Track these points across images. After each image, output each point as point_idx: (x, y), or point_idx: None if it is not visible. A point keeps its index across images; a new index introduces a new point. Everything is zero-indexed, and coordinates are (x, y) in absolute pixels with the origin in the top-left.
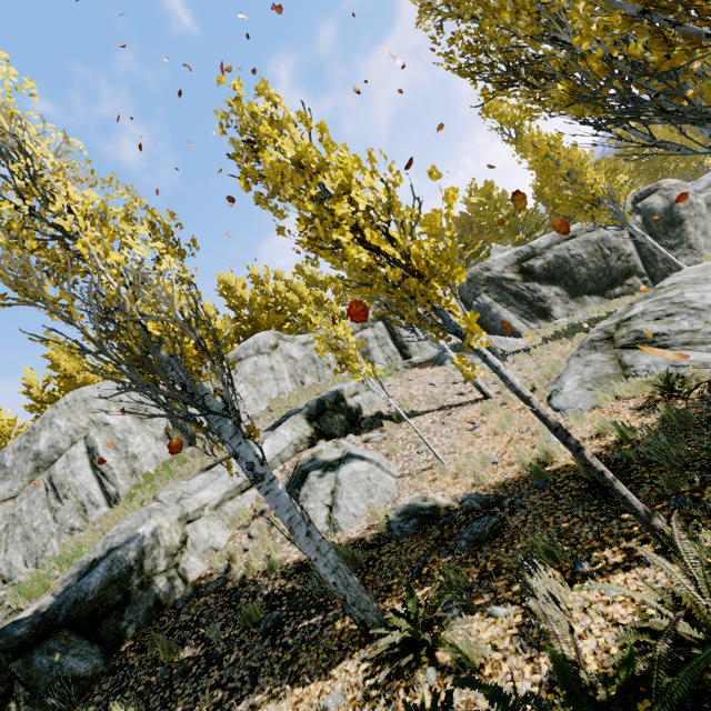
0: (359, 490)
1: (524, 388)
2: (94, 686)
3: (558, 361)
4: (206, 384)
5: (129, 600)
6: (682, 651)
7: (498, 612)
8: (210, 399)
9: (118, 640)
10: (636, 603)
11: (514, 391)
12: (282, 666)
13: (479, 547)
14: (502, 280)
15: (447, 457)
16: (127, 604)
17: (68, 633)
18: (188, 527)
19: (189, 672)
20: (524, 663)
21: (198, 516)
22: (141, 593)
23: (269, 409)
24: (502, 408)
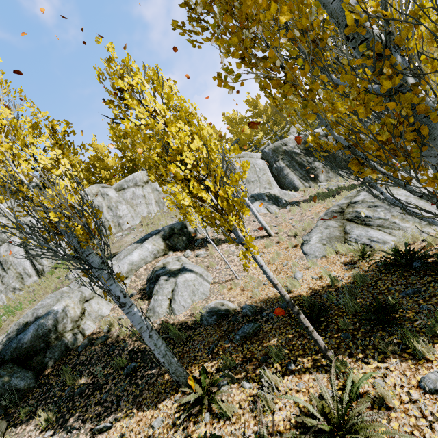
0: (188, 291)
1: (275, 278)
2: (30, 394)
3: (312, 220)
4: (100, 204)
5: (49, 346)
6: (317, 436)
7: (245, 387)
8: (93, 256)
9: (43, 368)
10: (309, 394)
11: (269, 280)
12: (134, 397)
13: (245, 340)
14: (293, 153)
15: (240, 274)
16: (48, 349)
17: (12, 365)
18: (85, 304)
19: (83, 393)
20: (252, 419)
21: (92, 297)
22: (57, 342)
23: (141, 224)
24: (276, 245)
